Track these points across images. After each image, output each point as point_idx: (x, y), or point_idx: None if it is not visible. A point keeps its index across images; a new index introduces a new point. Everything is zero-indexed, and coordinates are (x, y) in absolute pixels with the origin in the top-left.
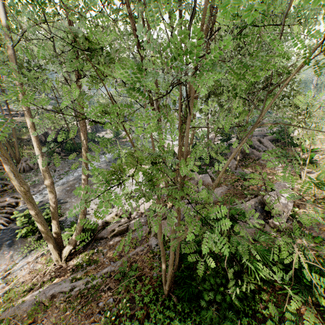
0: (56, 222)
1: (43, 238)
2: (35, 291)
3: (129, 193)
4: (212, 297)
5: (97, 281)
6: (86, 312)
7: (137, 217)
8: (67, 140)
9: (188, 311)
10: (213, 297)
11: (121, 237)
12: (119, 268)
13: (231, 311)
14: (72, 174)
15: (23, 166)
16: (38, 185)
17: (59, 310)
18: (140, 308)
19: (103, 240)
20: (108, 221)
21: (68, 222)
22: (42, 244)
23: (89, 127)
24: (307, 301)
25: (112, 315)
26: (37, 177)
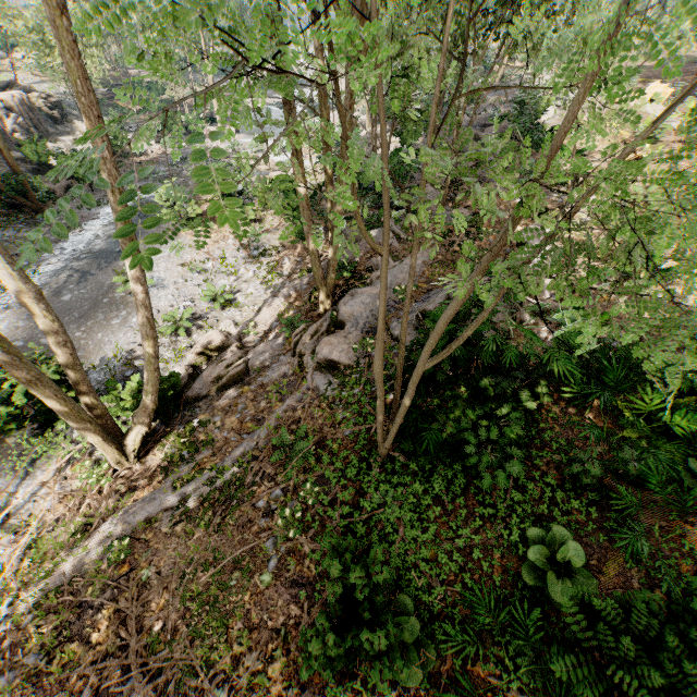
0: (87, 387)
1: (49, 430)
2: (100, 526)
3: (218, 296)
4: (483, 436)
5: (233, 473)
6: (236, 523)
7: (257, 342)
8: None
9: (430, 467)
10: (485, 437)
11: (240, 388)
12: (273, 441)
13: (513, 447)
14: (36, 270)
15: None
16: None
17: (177, 537)
18: (340, 488)
19: (202, 403)
20: (196, 362)
21: (96, 385)
22: (55, 442)
23: (13, 121)
24: (611, 405)
25: (295, 511)
26: None
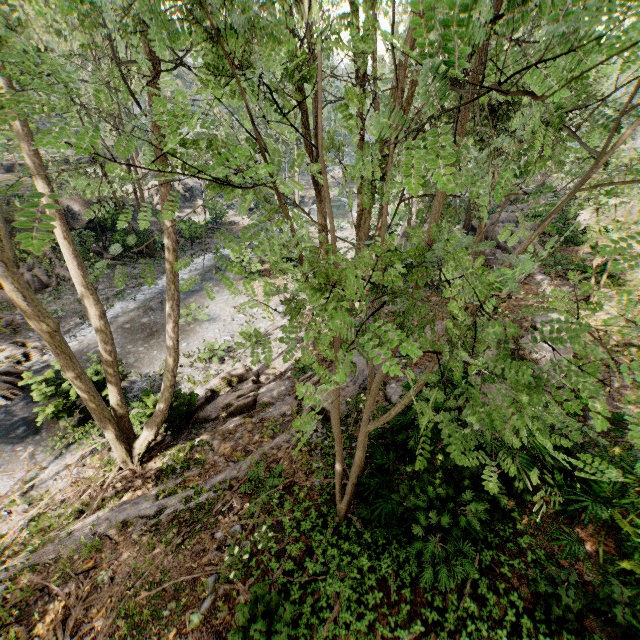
0: (117, 390)
1: (90, 421)
2: (89, 517)
3: (252, 335)
4: (433, 519)
5: (208, 496)
6: (192, 548)
7: (271, 380)
8: (114, 227)
9: (383, 542)
10: (435, 520)
11: (243, 418)
12: (248, 474)
13: (468, 542)
14: (133, 297)
15: (28, 281)
16: (65, 318)
17: (141, 546)
18: (293, 540)
19: (209, 424)
20: (216, 388)
21: (137, 391)
22: (89, 432)
23: (158, 198)
24: (601, 523)
25: (244, 552)
26: (60, 304)
